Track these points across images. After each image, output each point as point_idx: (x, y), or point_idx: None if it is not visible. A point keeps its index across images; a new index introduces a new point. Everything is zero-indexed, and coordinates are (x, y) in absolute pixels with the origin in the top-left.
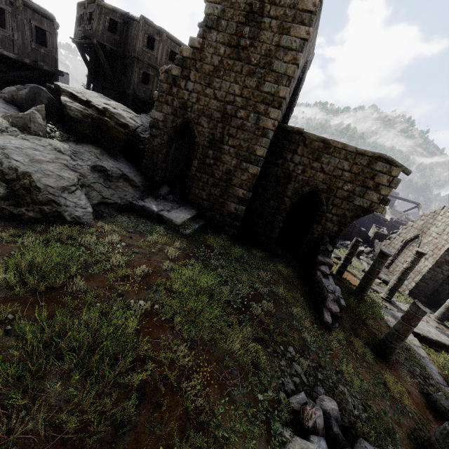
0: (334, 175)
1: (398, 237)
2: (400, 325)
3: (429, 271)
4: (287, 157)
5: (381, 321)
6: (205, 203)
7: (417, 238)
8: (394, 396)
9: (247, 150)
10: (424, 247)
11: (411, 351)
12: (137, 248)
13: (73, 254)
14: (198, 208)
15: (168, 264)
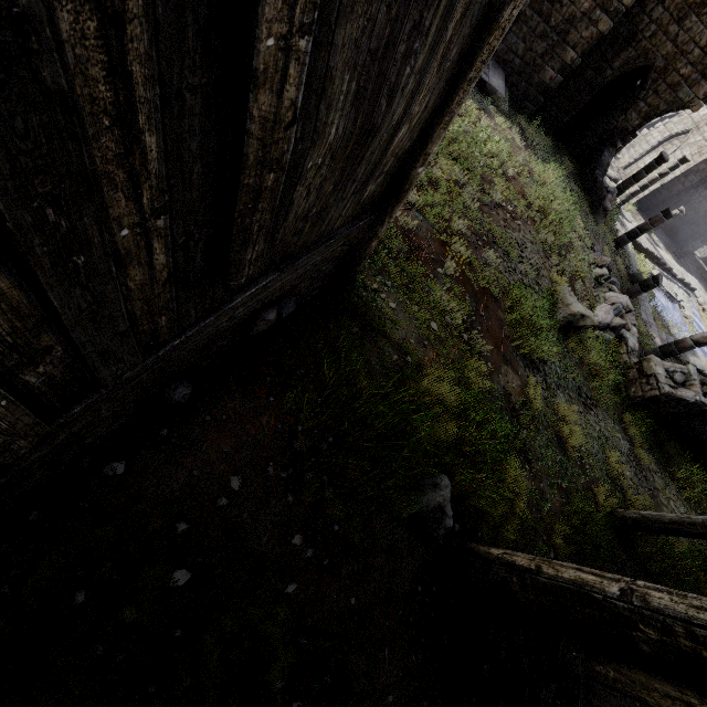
0: (684, 50)
1: (662, 128)
2: (644, 226)
3: (672, 180)
4: (648, 7)
5: (611, 225)
6: (517, 61)
7: (684, 135)
8: (619, 269)
9: None
10: (686, 149)
11: (626, 249)
12: (498, 133)
13: (488, 141)
14: (504, 67)
15: (524, 154)
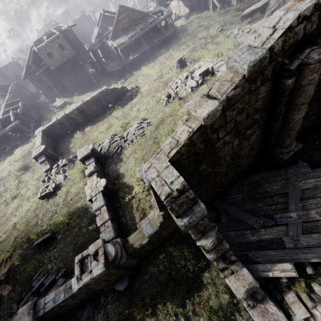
0: (13, 70)
1: None
2: None
3: None
4: (6, 74)
5: None
6: None
7: None
8: None
9: (1, 80)
10: None
11: None
12: None
13: None
14: None
15: None
